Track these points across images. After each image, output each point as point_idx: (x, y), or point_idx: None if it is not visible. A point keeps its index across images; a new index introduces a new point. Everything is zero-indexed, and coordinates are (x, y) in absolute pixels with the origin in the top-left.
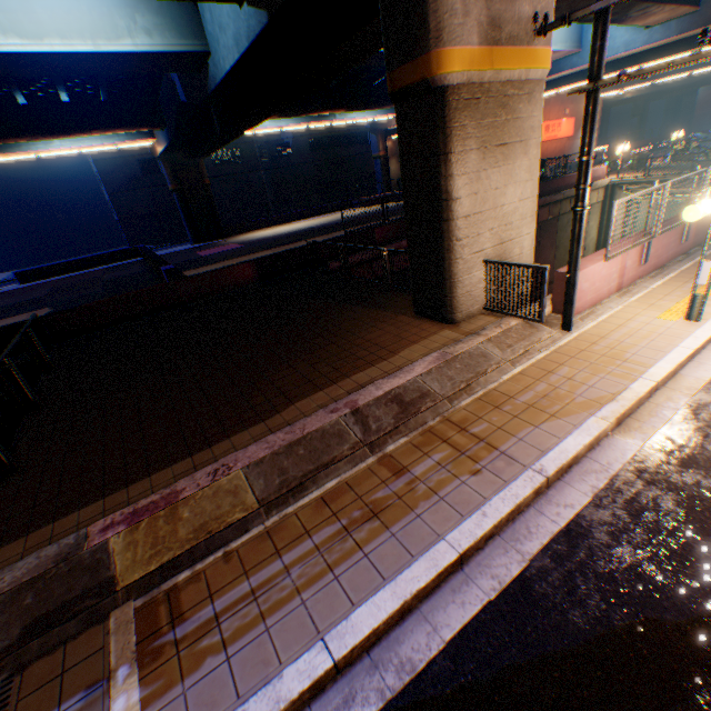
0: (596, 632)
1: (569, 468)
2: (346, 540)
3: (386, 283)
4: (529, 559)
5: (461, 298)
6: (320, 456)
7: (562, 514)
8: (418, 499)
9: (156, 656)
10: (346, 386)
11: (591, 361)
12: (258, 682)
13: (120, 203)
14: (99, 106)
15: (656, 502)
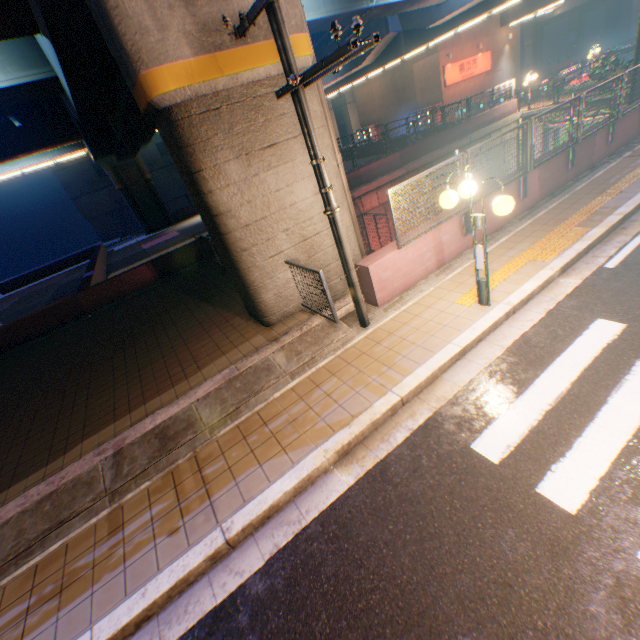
0: None
1: (269, 518)
2: (19, 626)
3: None
4: None
5: (270, 301)
6: (62, 511)
7: (228, 586)
8: (106, 569)
9: None
10: (136, 415)
11: (362, 369)
12: None
13: (84, 206)
14: (16, 132)
15: (319, 569)
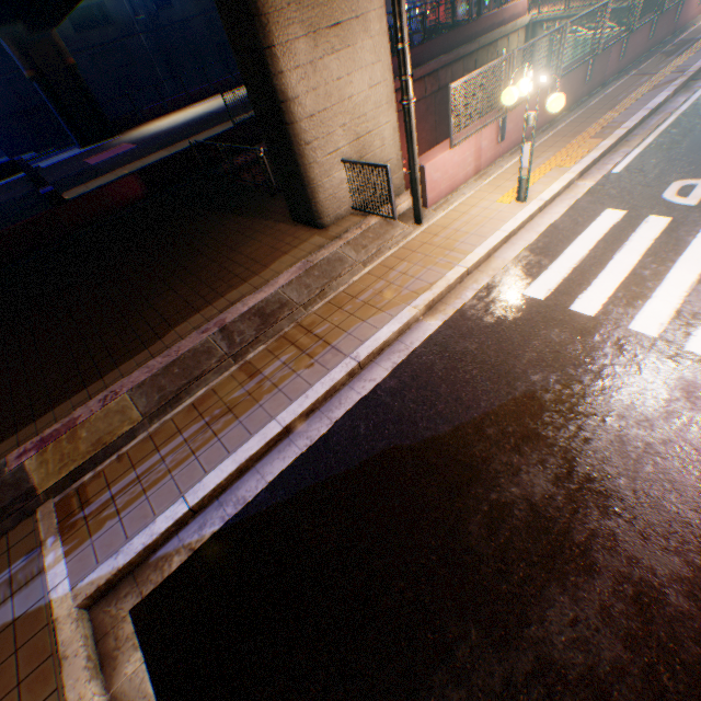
0: (362, 460)
1: (382, 351)
2: (207, 432)
3: (270, 188)
4: (335, 422)
5: (326, 202)
6: (192, 372)
7: (366, 387)
8: (263, 394)
9: (72, 527)
10: (220, 306)
11: (427, 254)
12: (140, 528)
13: None
14: None
15: (432, 368)
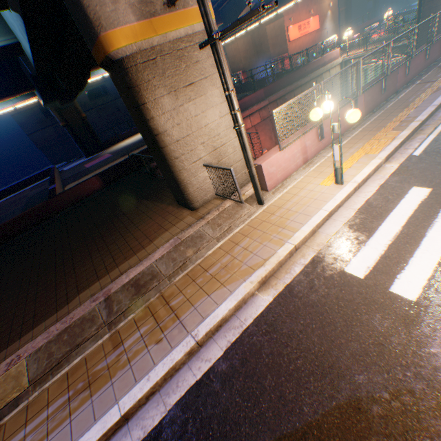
0: None
1: (220, 326)
2: (65, 409)
3: None
4: (169, 409)
5: (194, 193)
6: (76, 338)
7: (202, 368)
8: (118, 369)
9: None
10: (113, 275)
11: (265, 231)
12: None
13: (37, 140)
14: None
15: (260, 351)
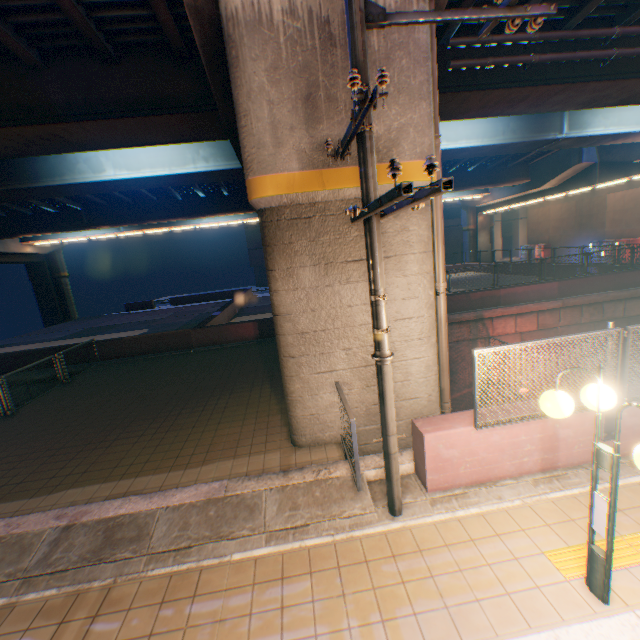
0: None
1: None
2: None
3: None
4: None
5: (304, 419)
6: None
7: None
8: None
9: None
10: (120, 486)
11: (347, 590)
12: None
13: (254, 256)
14: (223, 198)
15: None
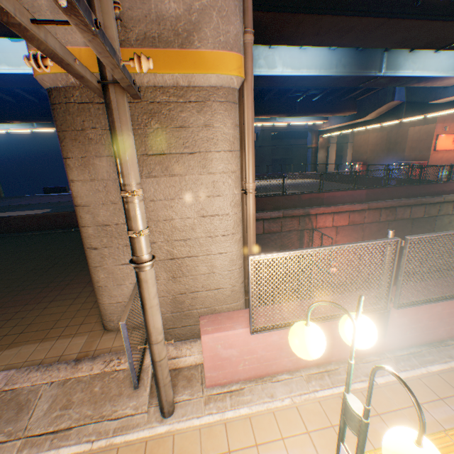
0: None
1: None
2: None
3: None
4: None
5: (111, 306)
6: None
7: None
8: None
9: None
10: None
11: None
12: None
13: None
14: None
15: None
